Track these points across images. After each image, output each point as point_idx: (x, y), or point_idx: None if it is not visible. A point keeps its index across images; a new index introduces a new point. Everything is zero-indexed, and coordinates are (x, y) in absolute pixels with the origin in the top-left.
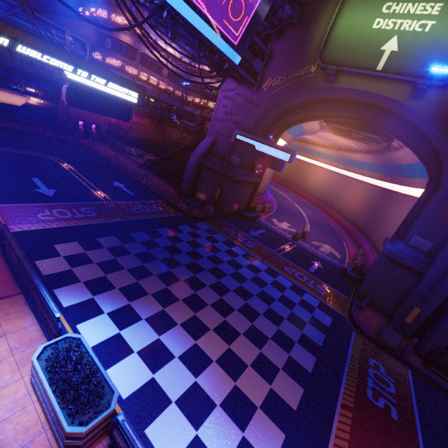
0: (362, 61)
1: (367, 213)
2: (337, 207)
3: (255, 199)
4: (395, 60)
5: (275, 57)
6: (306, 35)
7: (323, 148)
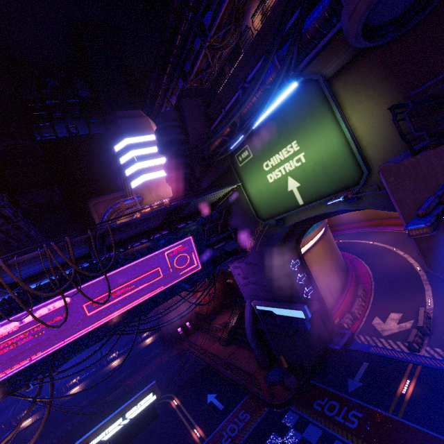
0: (285, 205)
1: None
2: None
3: (335, 311)
4: (305, 191)
5: (238, 228)
6: (242, 205)
7: None
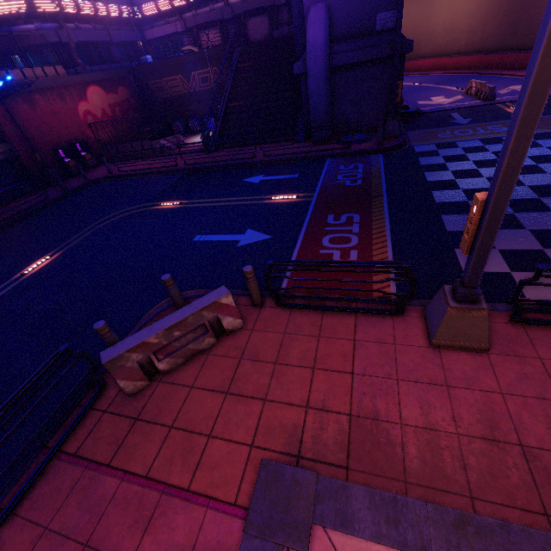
0: None
1: (501, 19)
2: (429, 51)
3: None
4: None
5: None
6: None
7: None
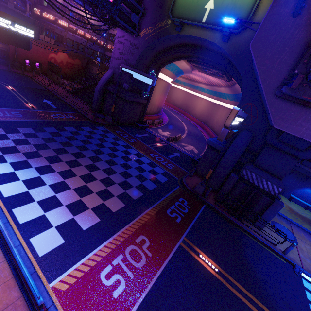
0: (194, 16)
1: None
2: (210, 125)
3: (147, 115)
4: (212, 15)
5: (147, 13)
6: None
7: (204, 85)
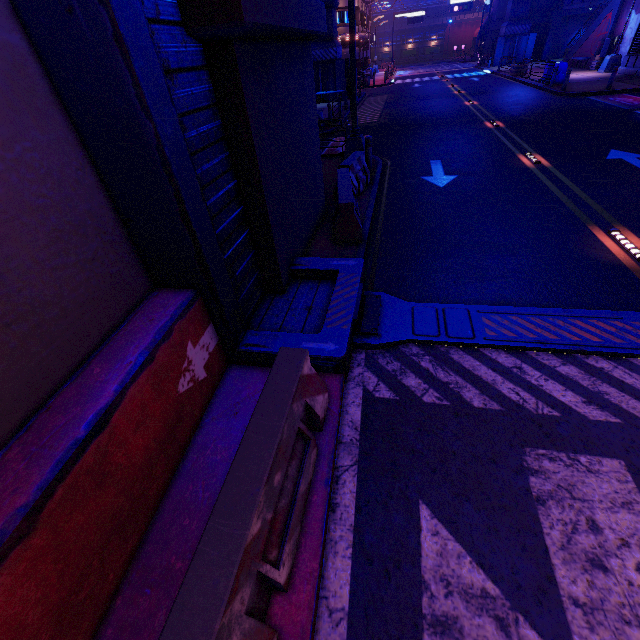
0: None
1: None
2: None
3: None
4: None
5: None
6: None
7: None
